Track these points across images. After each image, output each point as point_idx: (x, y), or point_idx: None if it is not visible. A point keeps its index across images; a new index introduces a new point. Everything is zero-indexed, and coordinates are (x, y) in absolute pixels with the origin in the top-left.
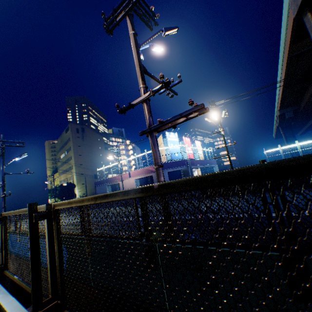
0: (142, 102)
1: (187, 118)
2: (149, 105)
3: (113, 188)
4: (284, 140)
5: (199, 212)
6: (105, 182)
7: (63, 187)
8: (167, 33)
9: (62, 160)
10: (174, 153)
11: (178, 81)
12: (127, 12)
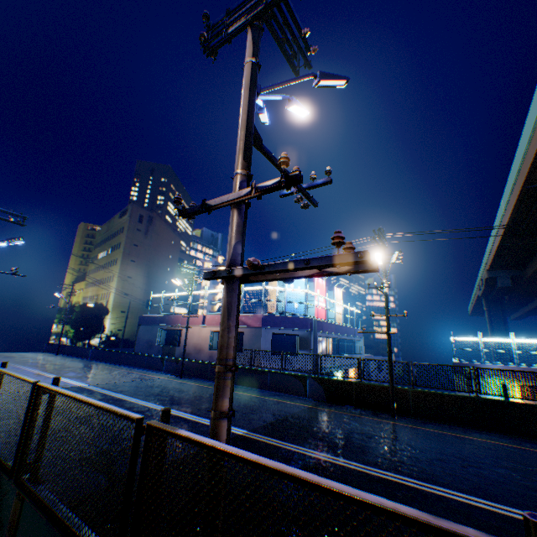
0: (231, 205)
1: (322, 271)
2: (245, 216)
3: (170, 336)
4: (487, 322)
5: (310, 439)
6: (158, 321)
7: (85, 310)
8: (325, 84)
9: (99, 261)
10: (293, 301)
11: (325, 180)
12: (252, 21)
